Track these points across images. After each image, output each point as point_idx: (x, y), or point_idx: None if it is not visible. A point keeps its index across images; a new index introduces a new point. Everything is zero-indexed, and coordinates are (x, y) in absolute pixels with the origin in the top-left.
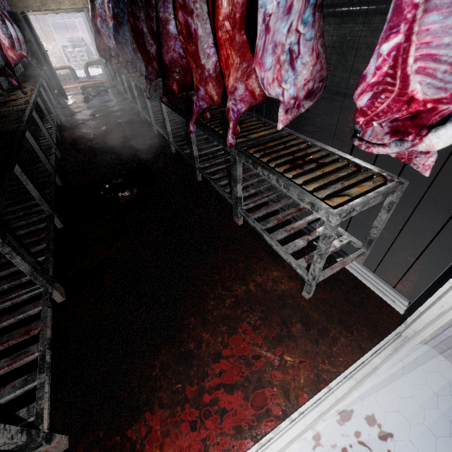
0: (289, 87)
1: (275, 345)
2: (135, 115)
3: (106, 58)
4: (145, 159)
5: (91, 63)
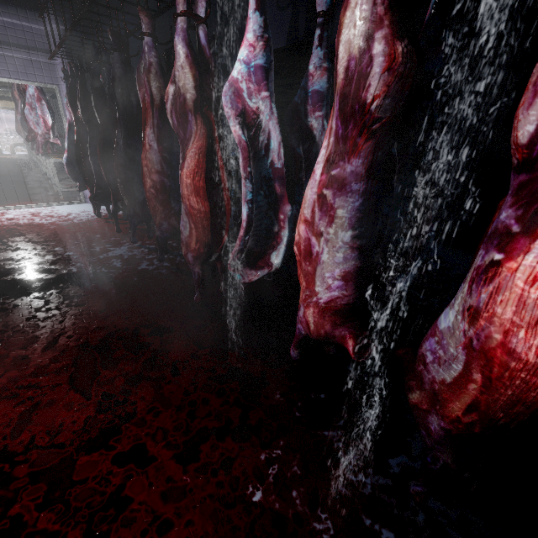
0: (41, 130)
1: (37, 203)
2: (37, 170)
3: (22, 136)
4: (26, 180)
5: (18, 144)
